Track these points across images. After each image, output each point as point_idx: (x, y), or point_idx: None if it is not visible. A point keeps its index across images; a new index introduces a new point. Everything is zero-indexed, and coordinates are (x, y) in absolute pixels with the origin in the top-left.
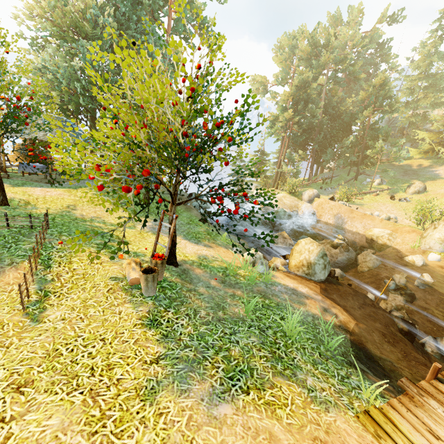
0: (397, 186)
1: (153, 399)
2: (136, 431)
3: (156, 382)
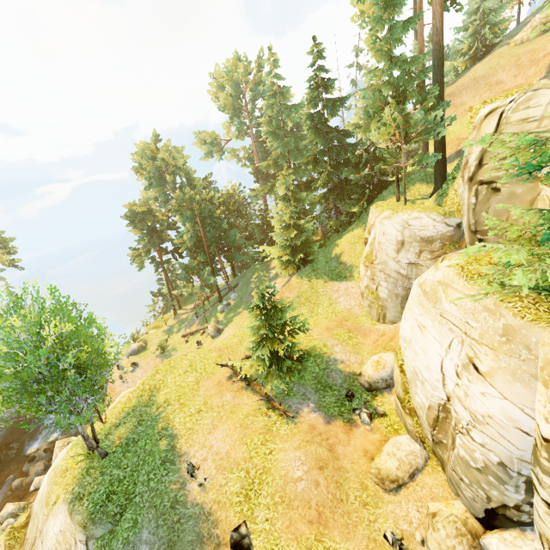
0: (226, 317)
1: None
2: None
3: None
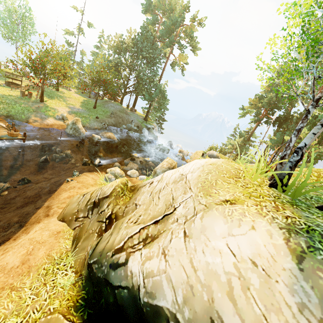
0: None
1: None
2: None
3: None
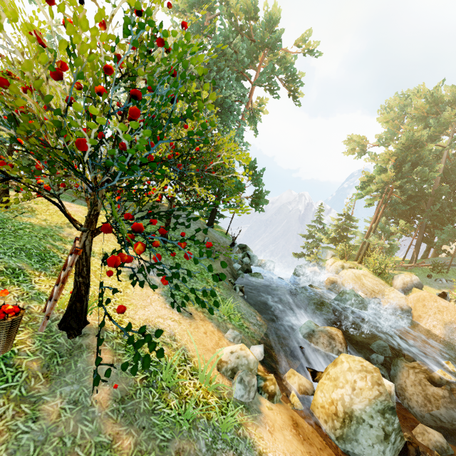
0: None
1: None
2: None
3: None
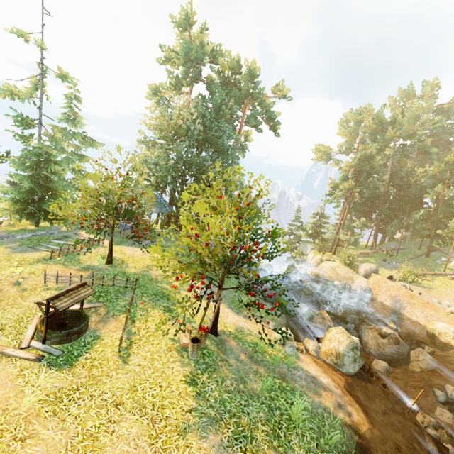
0: None
1: (185, 435)
2: (173, 451)
3: (188, 425)
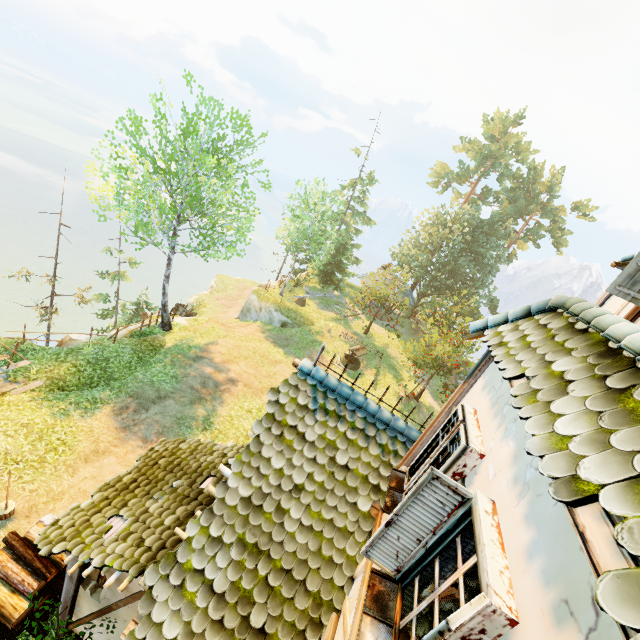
0: None
1: None
2: None
3: None
